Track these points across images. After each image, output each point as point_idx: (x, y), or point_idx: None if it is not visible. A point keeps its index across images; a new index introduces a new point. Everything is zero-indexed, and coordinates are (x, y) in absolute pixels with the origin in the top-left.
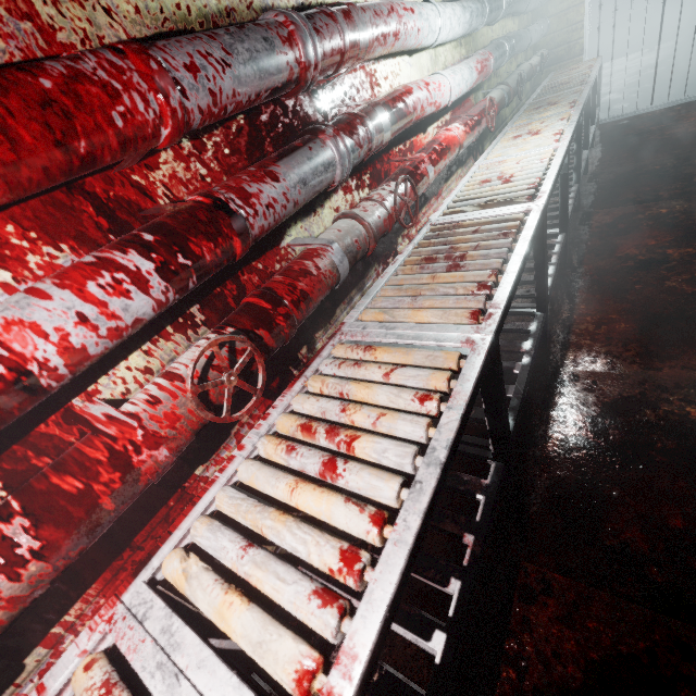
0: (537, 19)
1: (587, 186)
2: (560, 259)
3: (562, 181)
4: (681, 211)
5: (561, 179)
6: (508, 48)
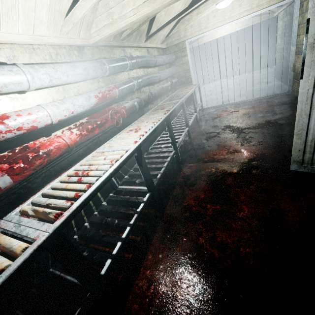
0: (171, 66)
1: (188, 146)
2: (137, 219)
3: (139, 166)
4: (220, 172)
5: (139, 165)
6: (135, 82)
